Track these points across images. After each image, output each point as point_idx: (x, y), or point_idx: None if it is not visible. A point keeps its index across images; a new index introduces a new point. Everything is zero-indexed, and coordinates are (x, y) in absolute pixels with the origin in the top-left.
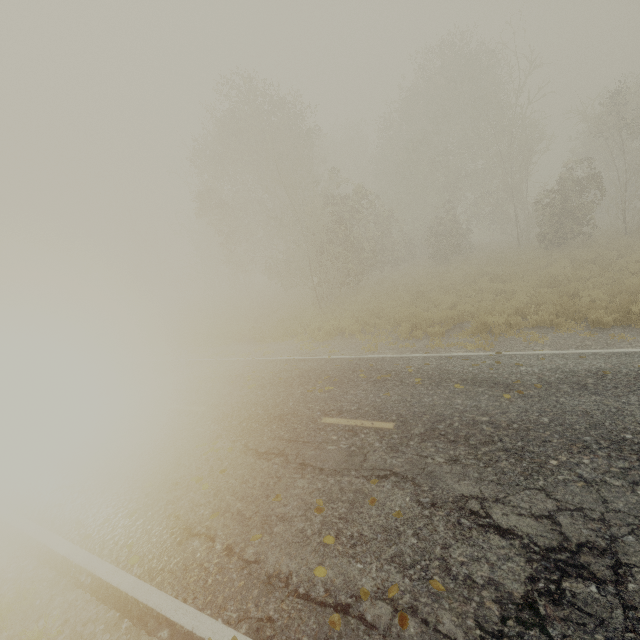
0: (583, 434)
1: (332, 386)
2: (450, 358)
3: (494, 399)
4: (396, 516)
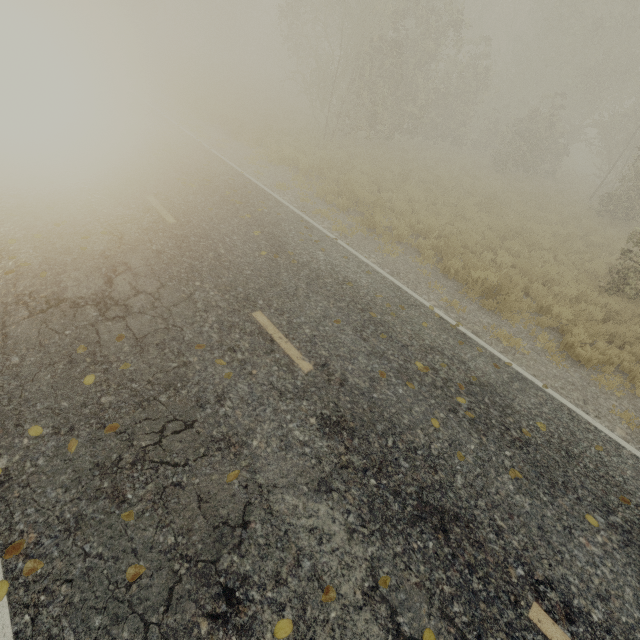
0: (244, 288)
1: (197, 186)
2: (301, 221)
3: (254, 250)
4: (81, 248)
